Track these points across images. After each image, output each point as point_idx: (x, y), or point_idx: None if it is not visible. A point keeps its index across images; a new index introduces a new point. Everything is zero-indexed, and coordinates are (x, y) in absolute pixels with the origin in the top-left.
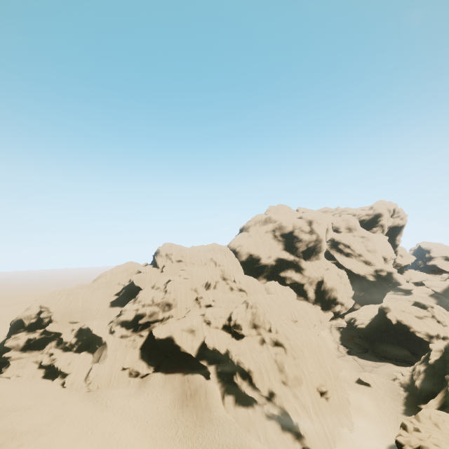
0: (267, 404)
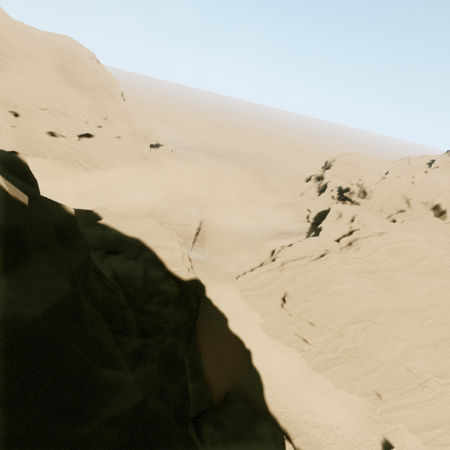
0: (270, 260)
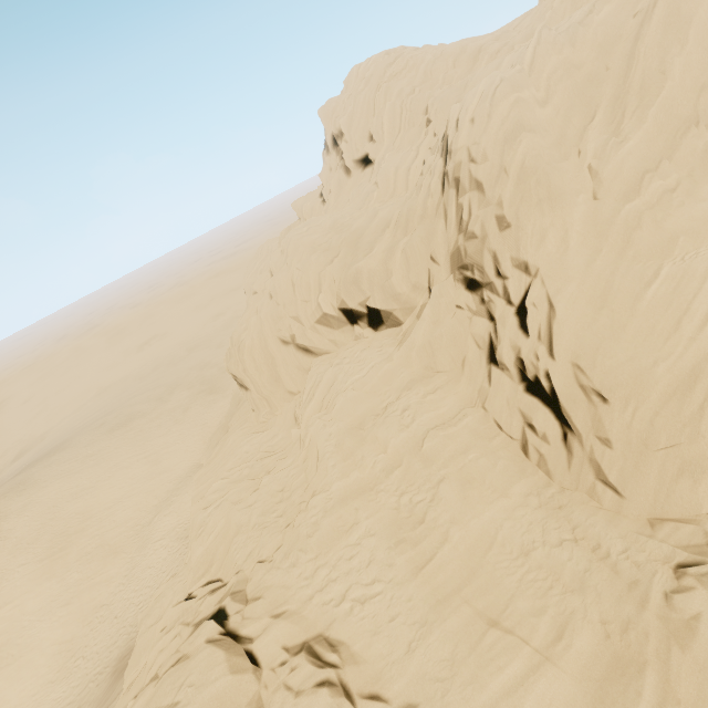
0: None
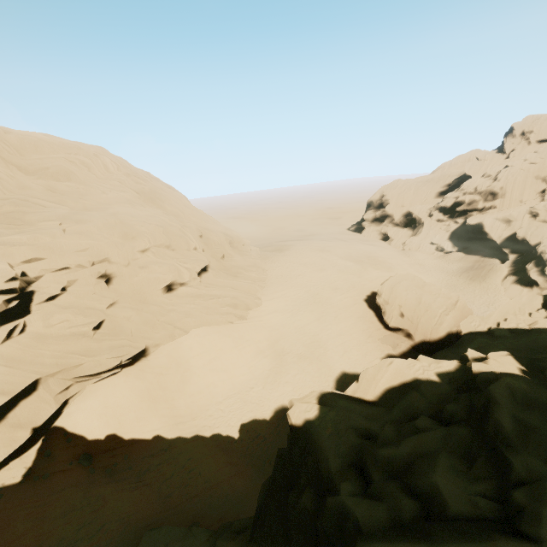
0: None
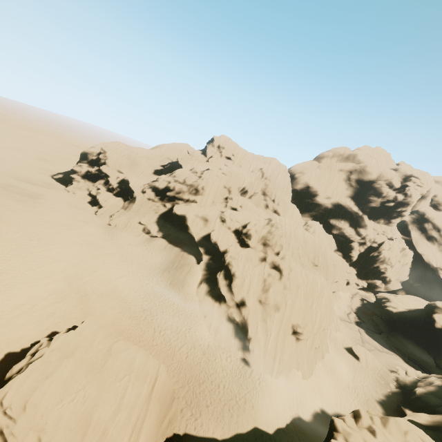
0: (234, 308)
